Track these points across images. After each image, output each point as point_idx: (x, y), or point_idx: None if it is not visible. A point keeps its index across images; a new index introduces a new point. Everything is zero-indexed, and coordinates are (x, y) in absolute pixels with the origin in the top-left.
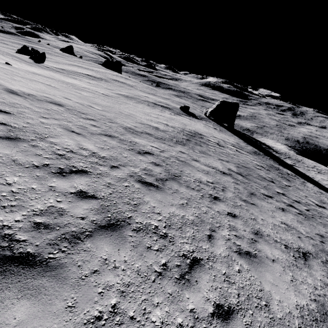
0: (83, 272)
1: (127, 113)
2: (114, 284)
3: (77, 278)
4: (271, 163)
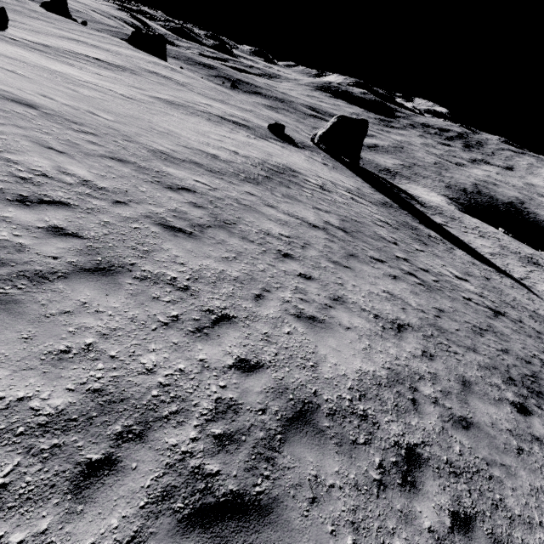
0: (49, 311)
1: (164, 130)
2: (93, 326)
3: (39, 315)
4: (407, 220)
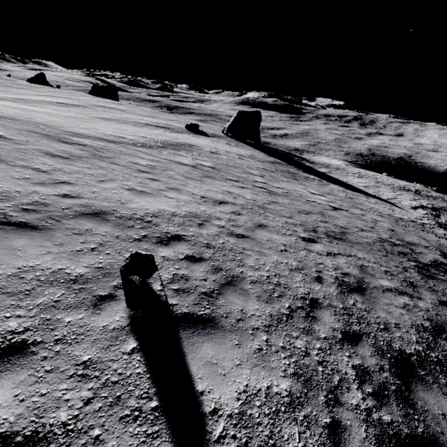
0: None
1: (88, 127)
2: None
3: None
4: (289, 170)
